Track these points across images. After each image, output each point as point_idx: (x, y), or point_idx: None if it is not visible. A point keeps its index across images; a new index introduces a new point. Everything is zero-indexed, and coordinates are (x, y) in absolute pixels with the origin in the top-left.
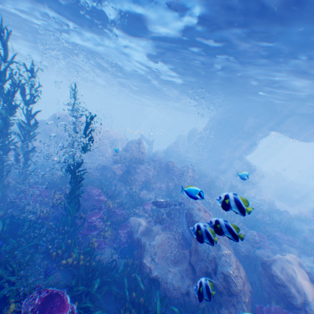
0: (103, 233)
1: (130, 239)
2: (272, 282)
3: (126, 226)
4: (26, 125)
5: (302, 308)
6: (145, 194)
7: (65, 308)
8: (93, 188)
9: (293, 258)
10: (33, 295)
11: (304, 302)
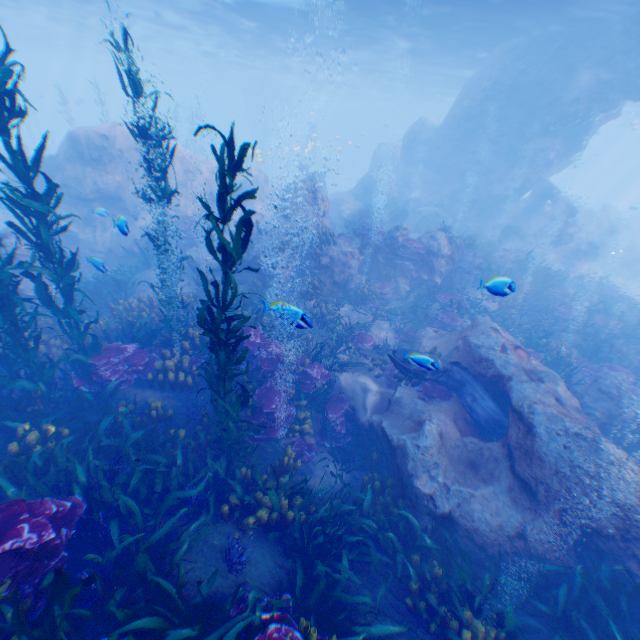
0: (298, 427)
1: (352, 423)
2: None
3: (340, 402)
4: (27, 199)
5: None
6: (350, 313)
7: None
8: (247, 331)
9: None
10: None
11: None
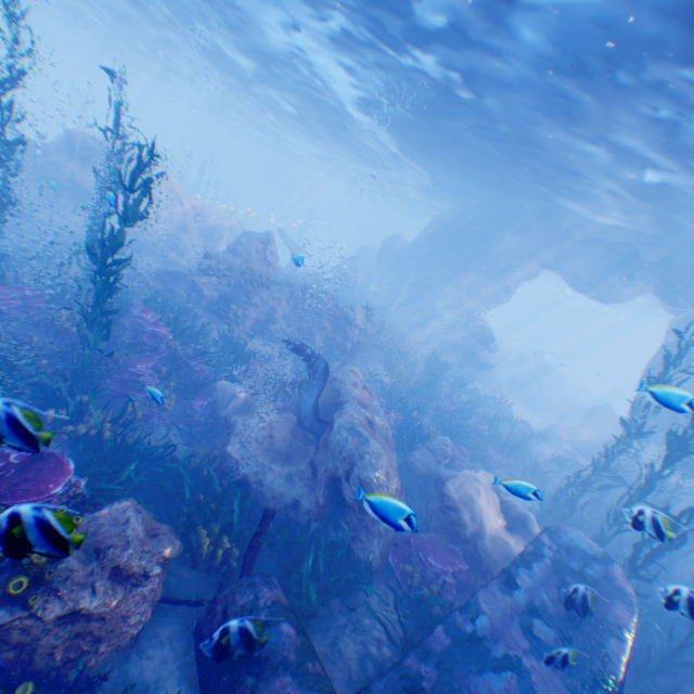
0: None
1: (213, 419)
2: (440, 506)
3: (208, 395)
4: None
5: (471, 540)
6: (260, 346)
7: (66, 474)
8: (148, 312)
9: (486, 476)
10: (6, 449)
11: (476, 533)
